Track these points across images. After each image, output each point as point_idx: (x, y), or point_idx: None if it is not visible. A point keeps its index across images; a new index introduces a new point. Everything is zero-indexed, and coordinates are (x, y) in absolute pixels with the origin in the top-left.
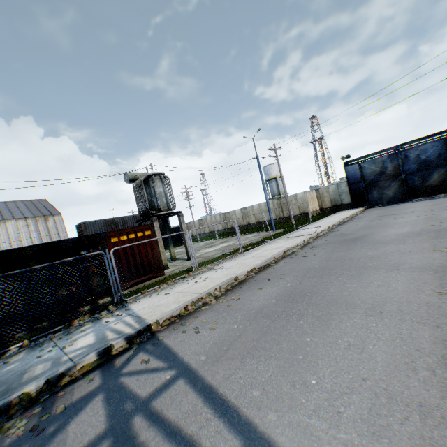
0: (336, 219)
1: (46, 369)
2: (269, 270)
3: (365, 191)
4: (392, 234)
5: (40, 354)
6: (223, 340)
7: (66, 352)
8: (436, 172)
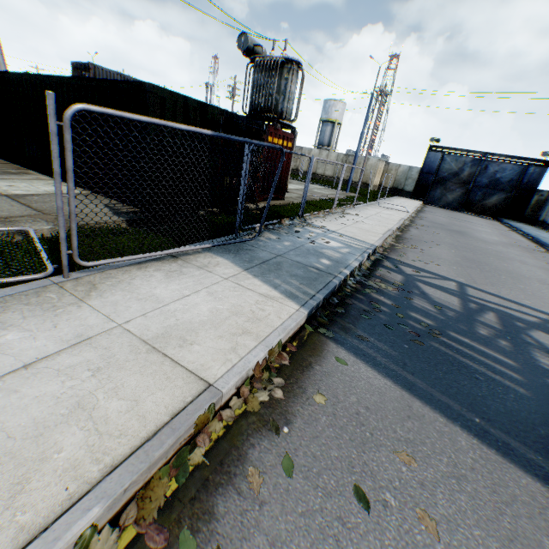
0: (411, 205)
1: (340, 255)
2: (412, 234)
3: (431, 186)
4: (489, 238)
5: (299, 241)
6: (460, 274)
7: (330, 246)
8: (497, 196)
